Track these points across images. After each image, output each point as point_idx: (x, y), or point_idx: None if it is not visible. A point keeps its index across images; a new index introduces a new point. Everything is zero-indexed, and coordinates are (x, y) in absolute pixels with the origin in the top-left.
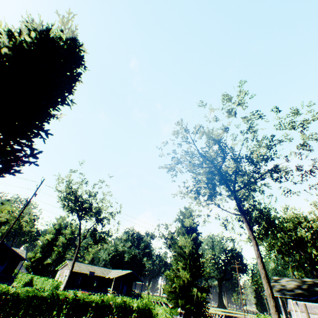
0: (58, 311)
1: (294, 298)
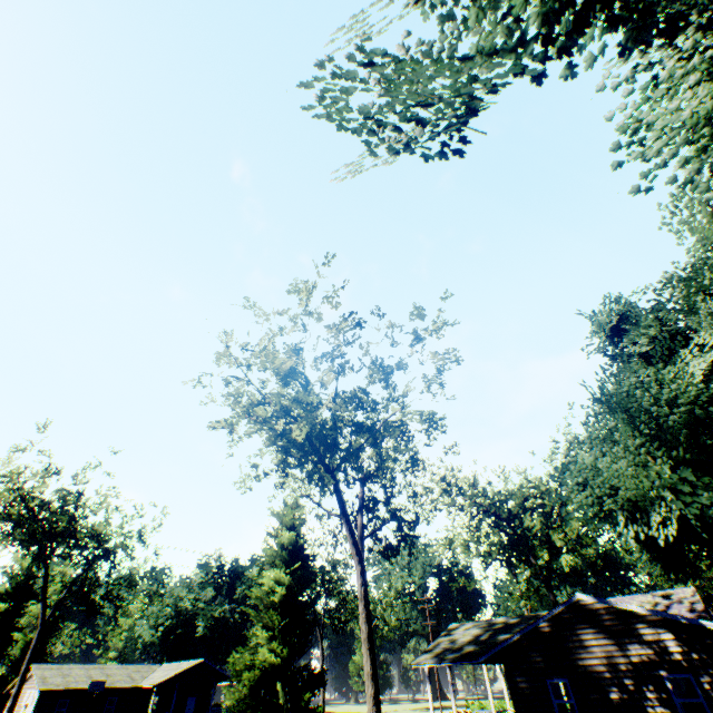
0: None
1: None
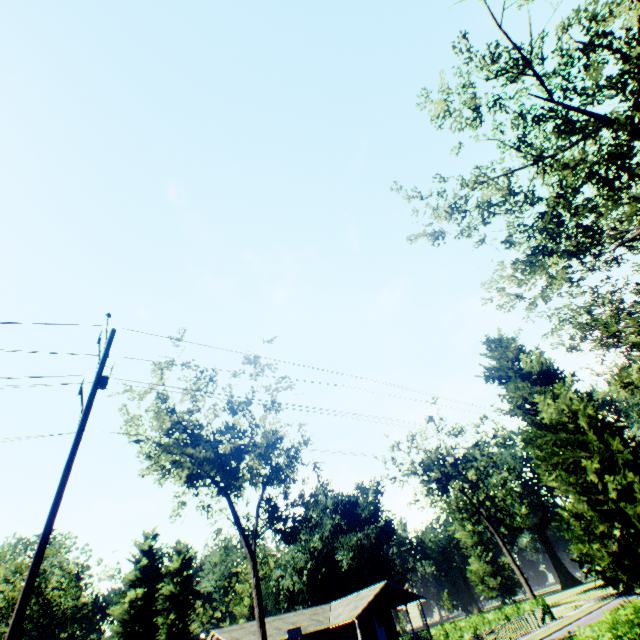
0: None
1: None
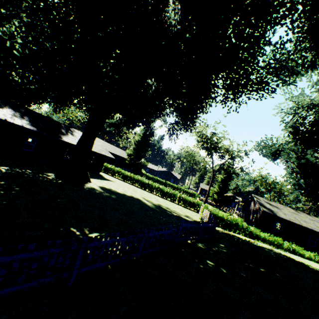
0: (166, 185)
1: None
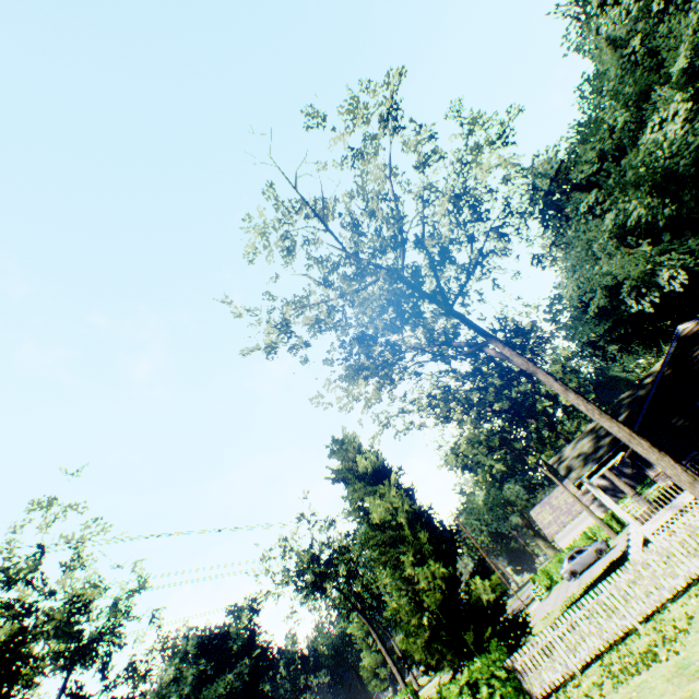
0: None
1: (598, 466)
